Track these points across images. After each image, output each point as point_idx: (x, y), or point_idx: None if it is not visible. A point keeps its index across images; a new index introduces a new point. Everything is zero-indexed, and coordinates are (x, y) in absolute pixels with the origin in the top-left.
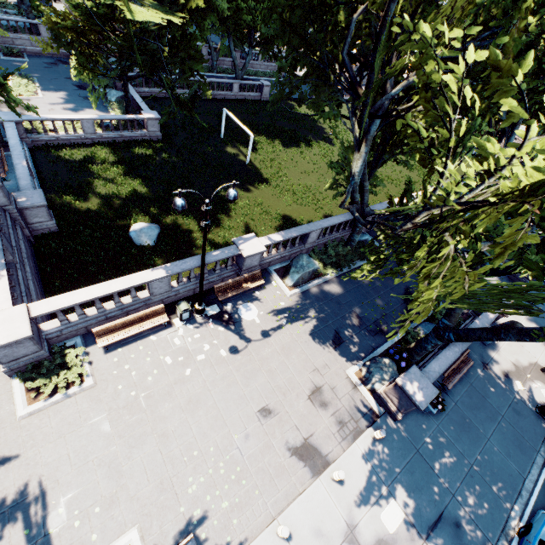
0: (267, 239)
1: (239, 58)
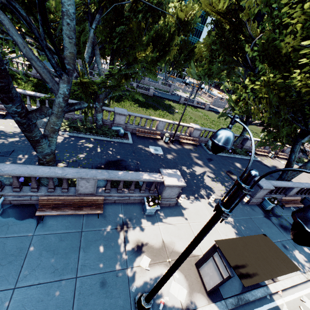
0: (22, 90)
1: (148, 80)
